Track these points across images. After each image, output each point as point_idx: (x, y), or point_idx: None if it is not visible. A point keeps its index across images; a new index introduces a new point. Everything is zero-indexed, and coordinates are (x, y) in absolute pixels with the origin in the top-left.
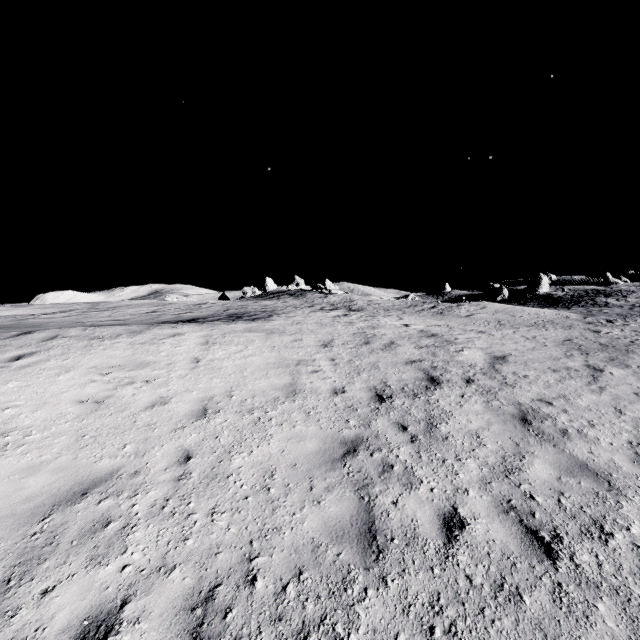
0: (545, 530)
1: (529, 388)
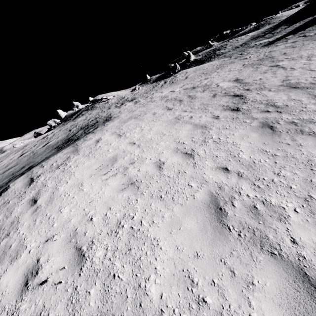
0: None
1: (271, 80)
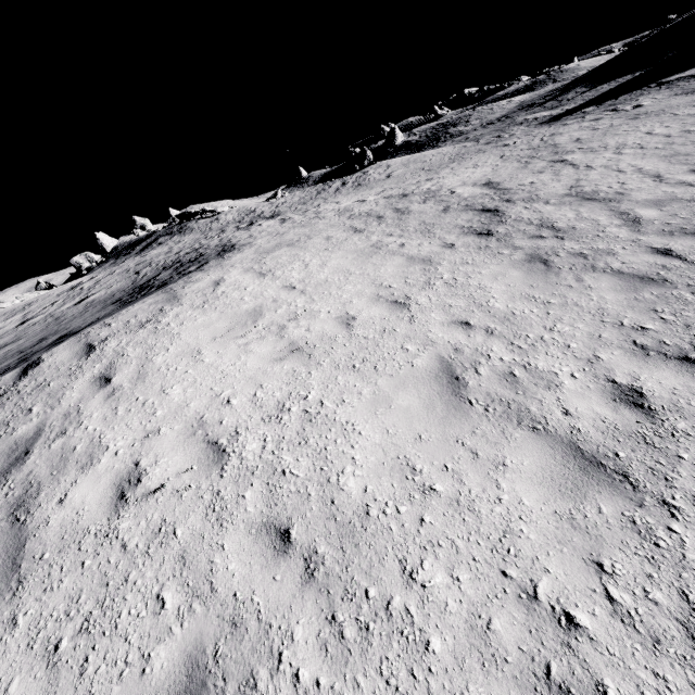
0: None
1: (551, 186)
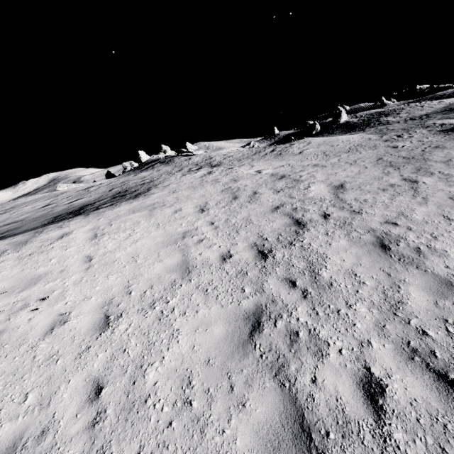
0: (452, 371)
1: (373, 212)
